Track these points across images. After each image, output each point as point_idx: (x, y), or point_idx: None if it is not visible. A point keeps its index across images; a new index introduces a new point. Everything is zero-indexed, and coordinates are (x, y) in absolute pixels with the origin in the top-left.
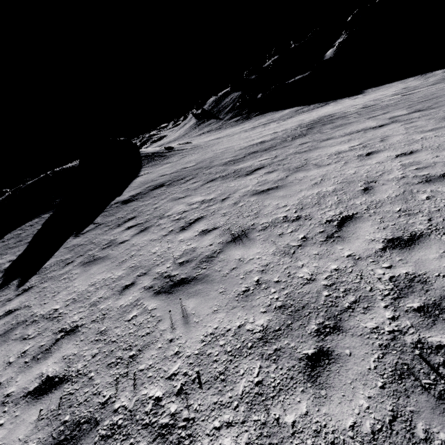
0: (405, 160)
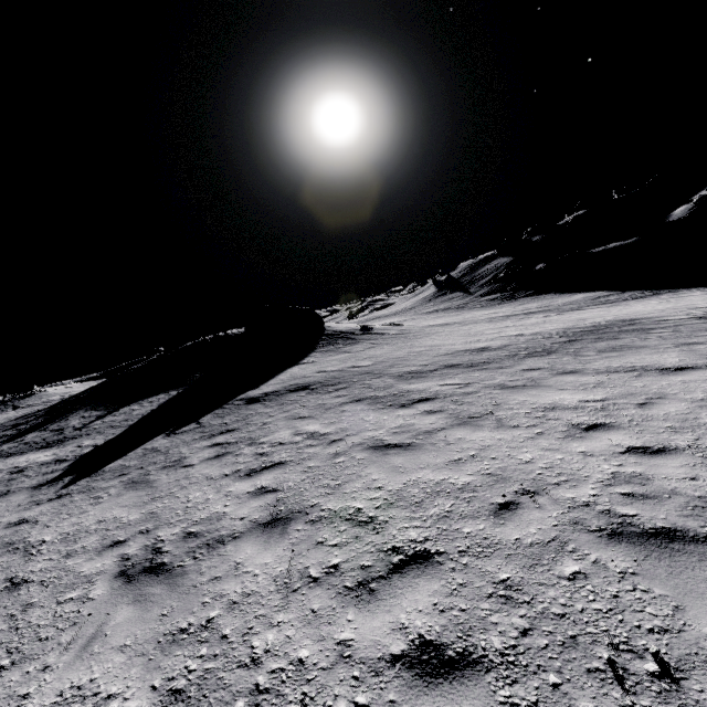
0: (628, 466)
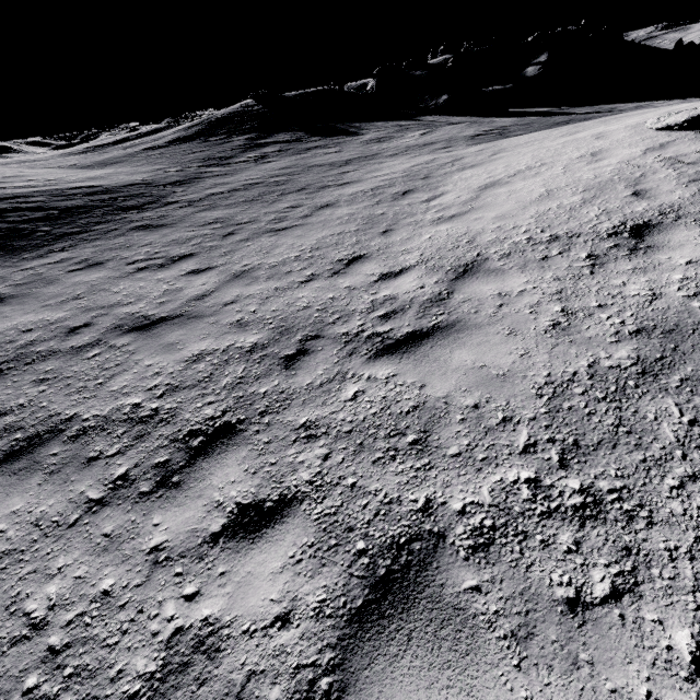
0: None
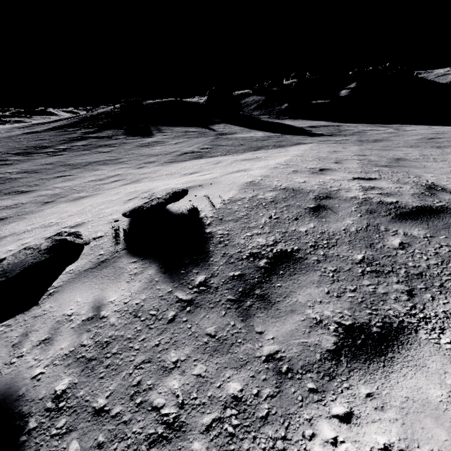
0: None
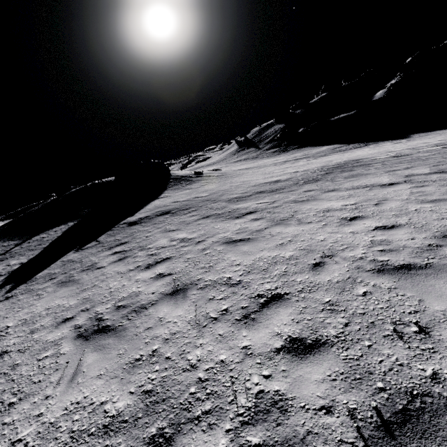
0: (378, 236)
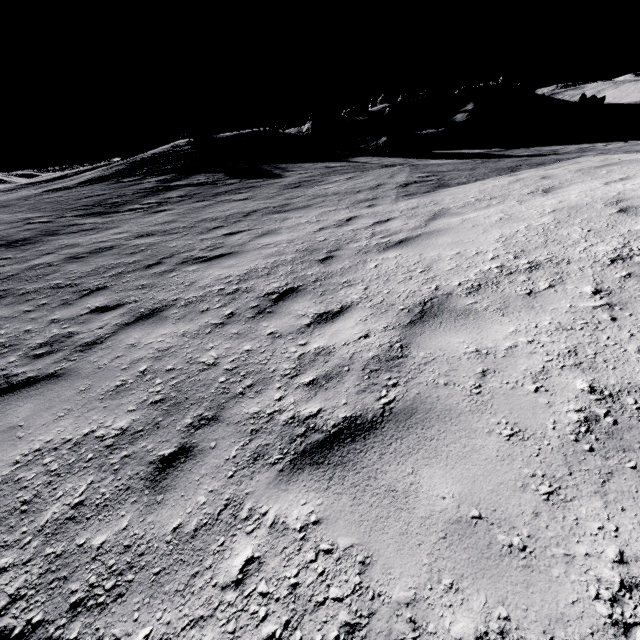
0: None
